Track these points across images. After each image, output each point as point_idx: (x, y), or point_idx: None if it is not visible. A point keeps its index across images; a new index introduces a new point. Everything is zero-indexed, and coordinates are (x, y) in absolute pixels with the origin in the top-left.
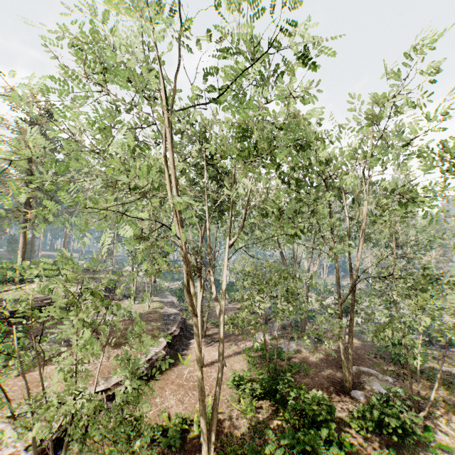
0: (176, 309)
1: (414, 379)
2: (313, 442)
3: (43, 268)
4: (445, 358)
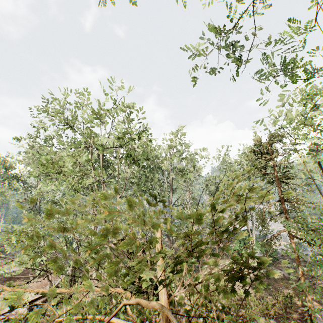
0: None
1: None
2: None
3: None
4: None
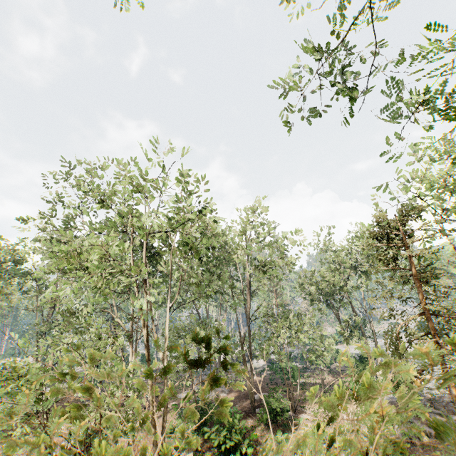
0: None
1: (294, 391)
2: (231, 426)
3: None
4: (314, 375)
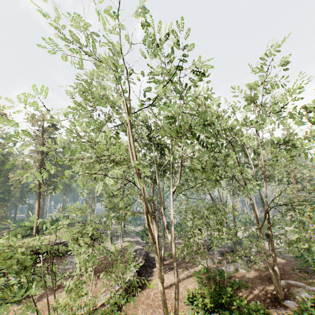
0: (141, 246)
1: None
2: None
3: (50, 224)
4: None
